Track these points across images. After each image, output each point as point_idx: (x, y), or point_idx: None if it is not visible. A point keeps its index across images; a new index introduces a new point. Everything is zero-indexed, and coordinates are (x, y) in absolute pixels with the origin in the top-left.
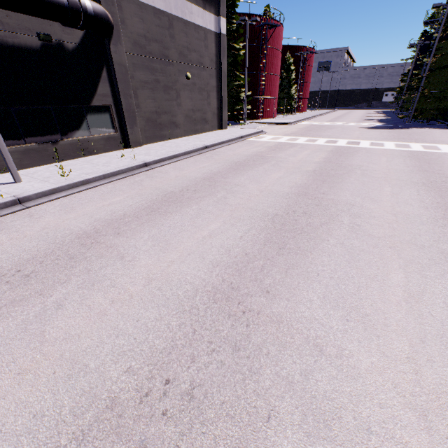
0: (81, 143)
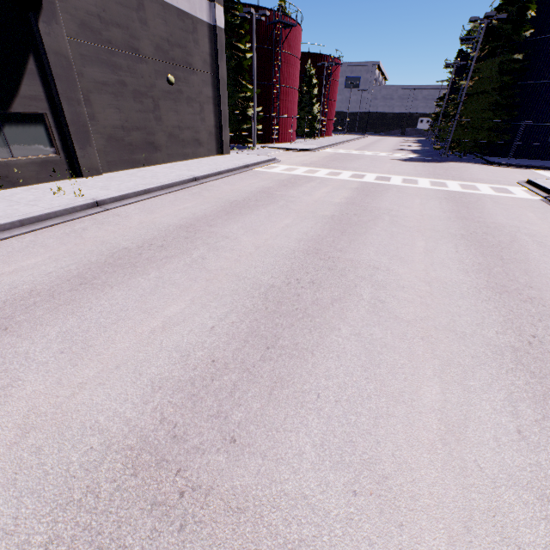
0: None
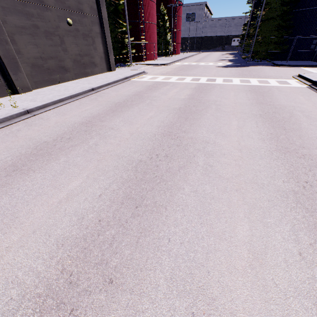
0: None
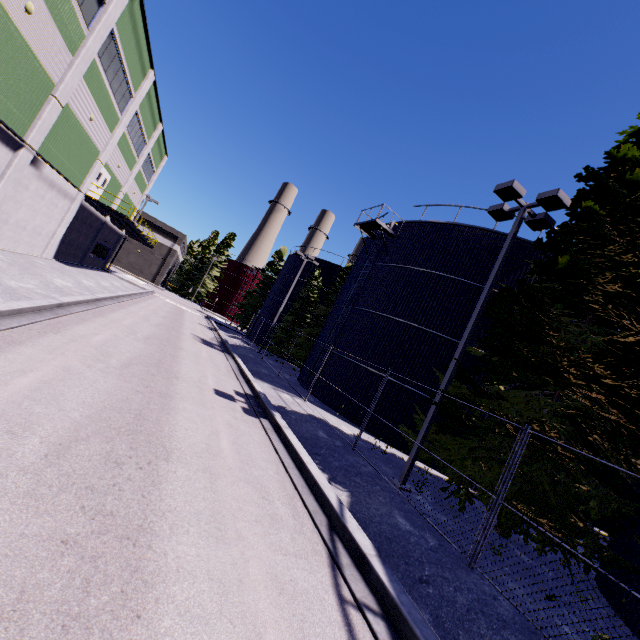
0: None
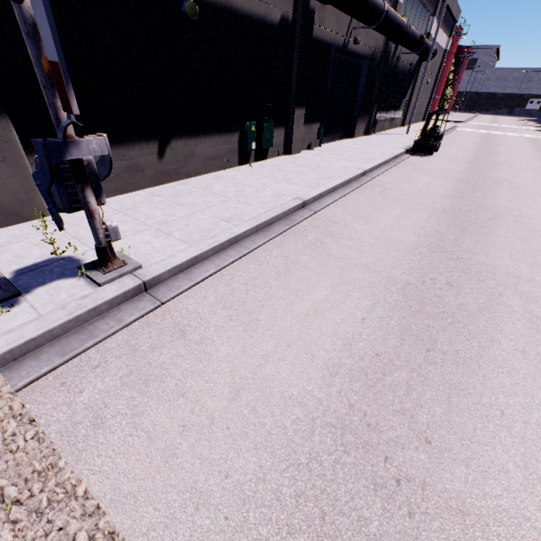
0: (396, 121)
